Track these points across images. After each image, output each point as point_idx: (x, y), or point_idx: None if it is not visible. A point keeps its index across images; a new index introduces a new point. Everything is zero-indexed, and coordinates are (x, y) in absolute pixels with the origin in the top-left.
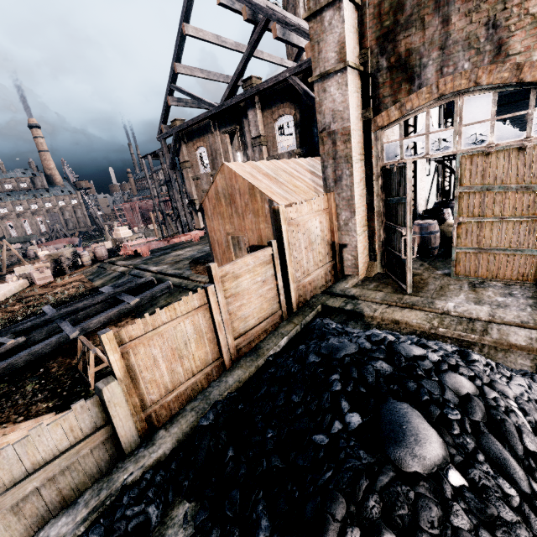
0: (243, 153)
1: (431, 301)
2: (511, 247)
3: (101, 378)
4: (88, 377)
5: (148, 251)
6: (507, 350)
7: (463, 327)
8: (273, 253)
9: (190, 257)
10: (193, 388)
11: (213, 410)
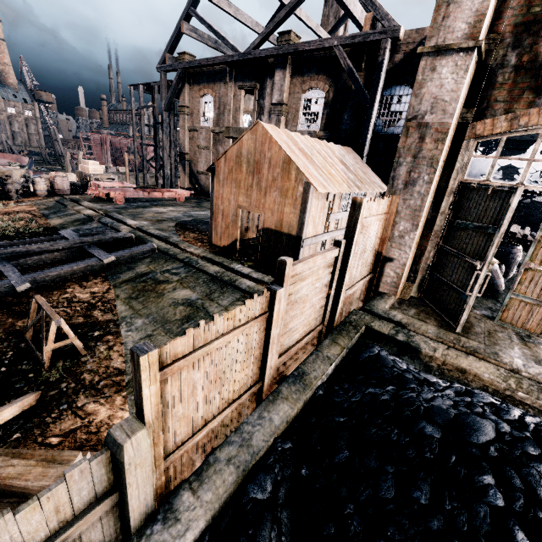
0: (257, 117)
1: (495, 352)
2: None
3: (58, 356)
4: (42, 354)
5: (122, 198)
6: None
7: None
8: (338, 256)
9: (175, 218)
10: (222, 420)
11: (271, 476)
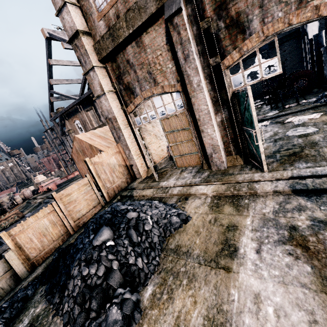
0: (99, 120)
1: (159, 183)
2: (189, 152)
3: None
4: None
5: (55, 186)
6: (172, 197)
7: (162, 192)
8: (88, 179)
9: None
10: (55, 247)
11: (57, 252)
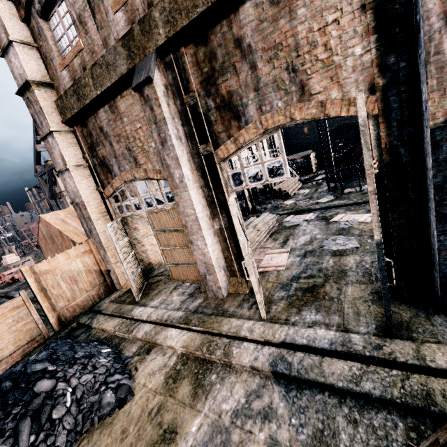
0: None
1: (133, 309)
2: (186, 262)
3: None
4: None
5: None
6: (135, 342)
7: (126, 329)
8: (23, 299)
9: None
10: None
11: None
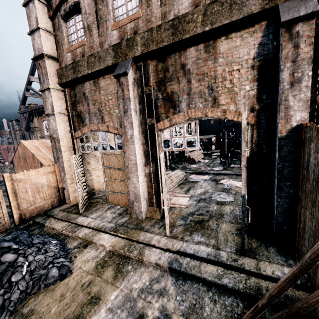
0: None
1: (77, 217)
2: (121, 191)
3: None
4: None
5: None
6: (77, 239)
7: (71, 230)
8: None
9: None
10: None
11: None
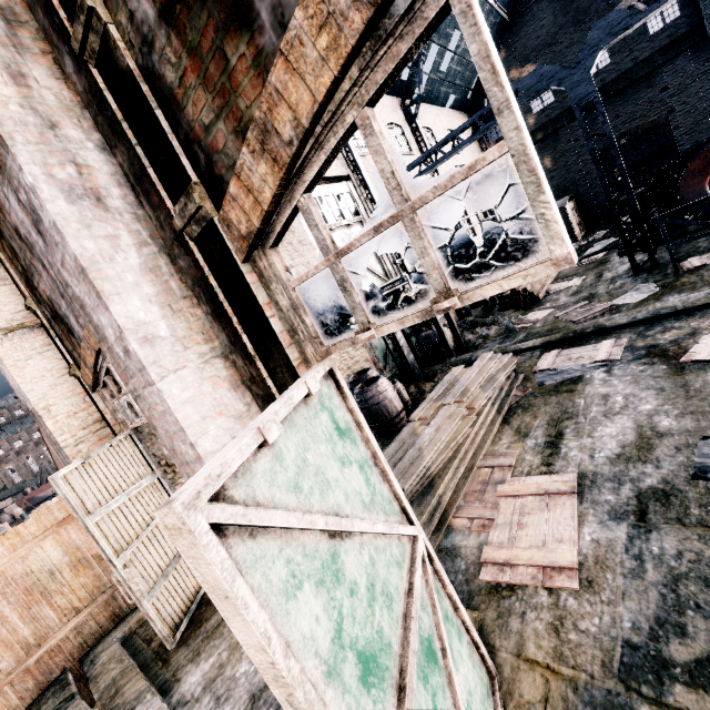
0: None
1: (133, 706)
2: None
3: None
4: None
5: None
6: None
7: None
8: None
9: None
10: None
11: None
